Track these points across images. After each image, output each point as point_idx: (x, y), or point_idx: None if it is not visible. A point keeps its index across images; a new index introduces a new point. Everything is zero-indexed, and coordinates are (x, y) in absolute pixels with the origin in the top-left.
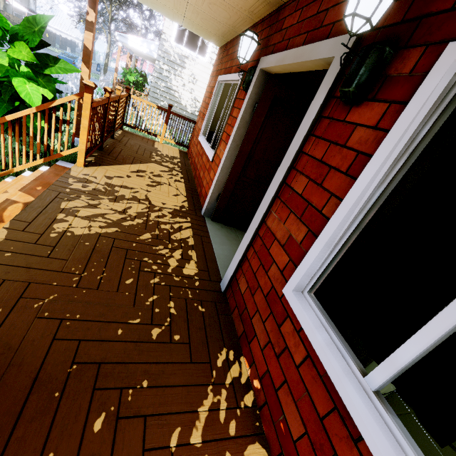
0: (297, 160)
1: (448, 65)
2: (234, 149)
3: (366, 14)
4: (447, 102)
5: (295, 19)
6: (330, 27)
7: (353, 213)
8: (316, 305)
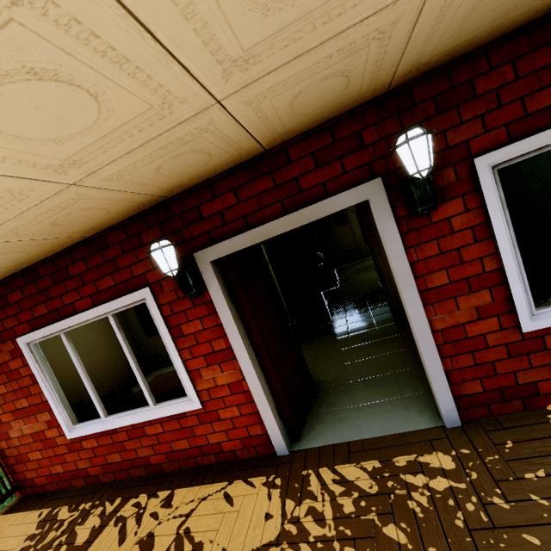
0: (412, 272)
1: (486, 167)
2: (250, 352)
3: (432, 165)
4: (498, 179)
5: (229, 201)
6: (320, 187)
7: (512, 251)
8: (547, 308)
